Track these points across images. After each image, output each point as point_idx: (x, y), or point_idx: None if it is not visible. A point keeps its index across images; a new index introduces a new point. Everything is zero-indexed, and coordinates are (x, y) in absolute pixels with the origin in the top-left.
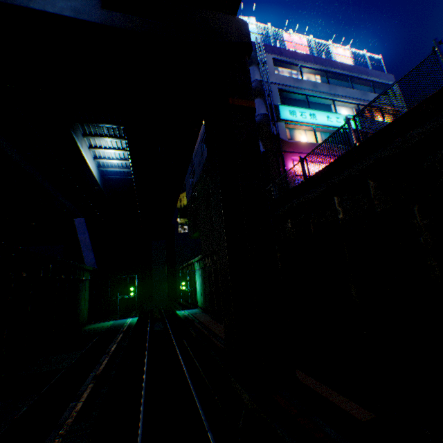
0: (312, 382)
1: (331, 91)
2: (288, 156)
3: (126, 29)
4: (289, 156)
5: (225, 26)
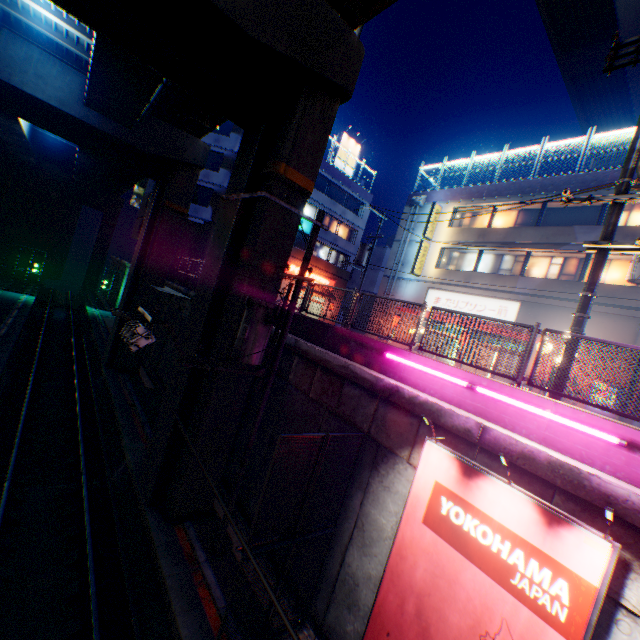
0: (145, 376)
1: None
2: None
3: (100, 129)
4: None
5: (187, 147)
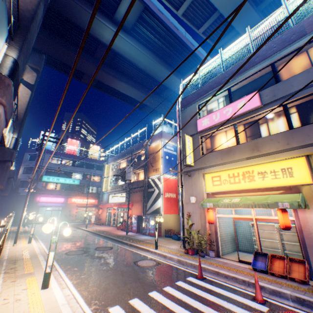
0: None
1: (73, 169)
2: (40, 194)
3: None
4: (40, 195)
5: None
